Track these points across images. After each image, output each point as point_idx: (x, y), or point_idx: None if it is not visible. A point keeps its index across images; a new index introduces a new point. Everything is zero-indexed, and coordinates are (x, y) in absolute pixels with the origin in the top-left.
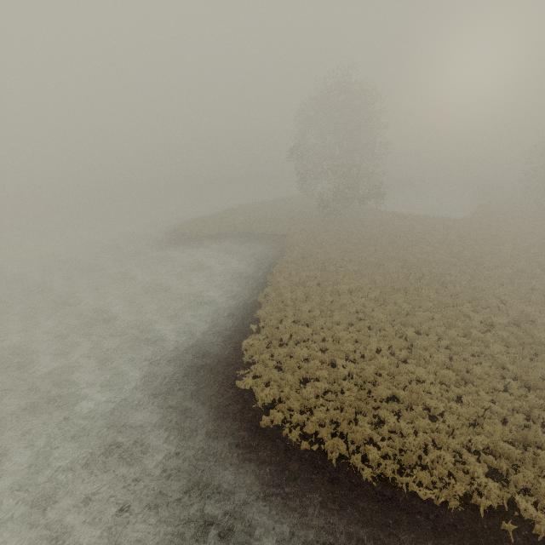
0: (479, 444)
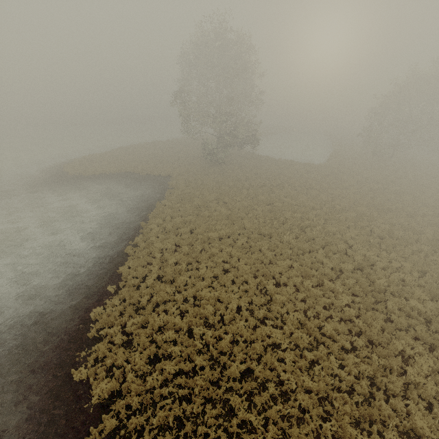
0: (328, 431)
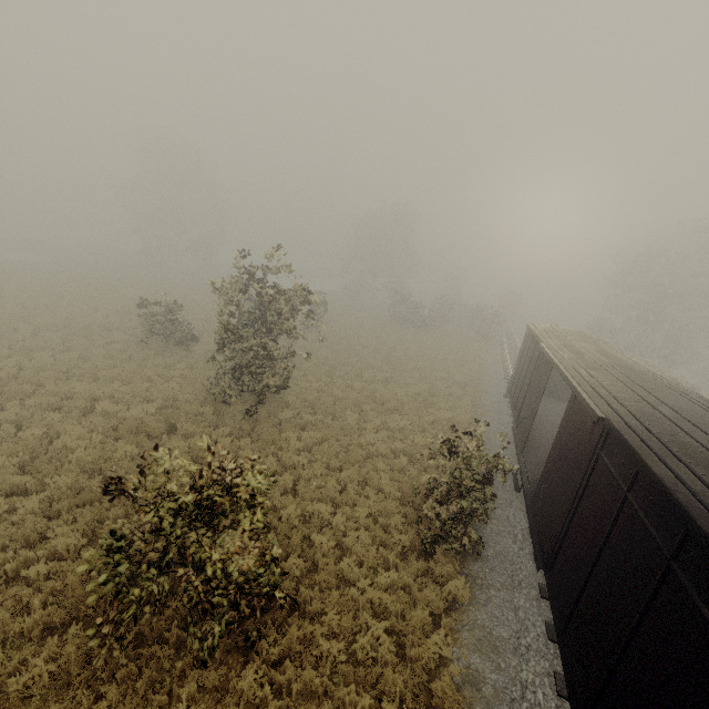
0: None
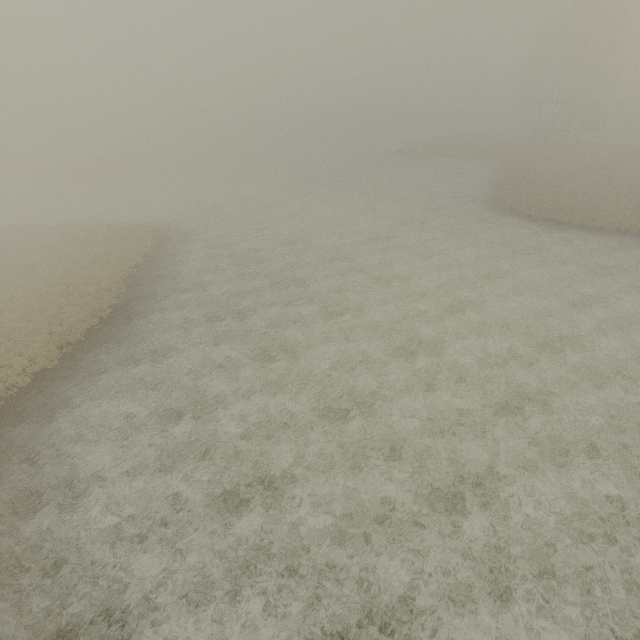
0: (630, 219)
